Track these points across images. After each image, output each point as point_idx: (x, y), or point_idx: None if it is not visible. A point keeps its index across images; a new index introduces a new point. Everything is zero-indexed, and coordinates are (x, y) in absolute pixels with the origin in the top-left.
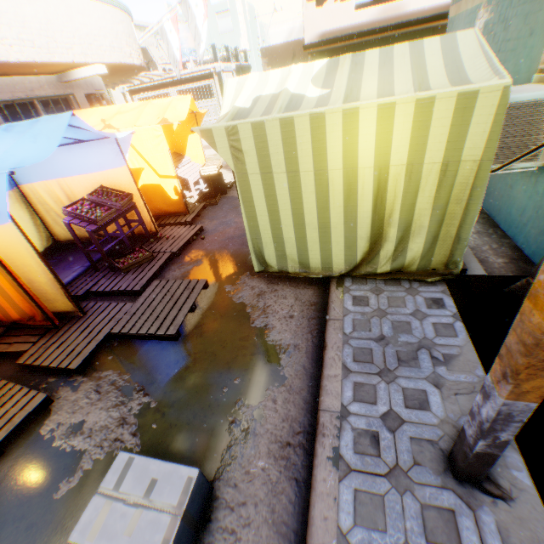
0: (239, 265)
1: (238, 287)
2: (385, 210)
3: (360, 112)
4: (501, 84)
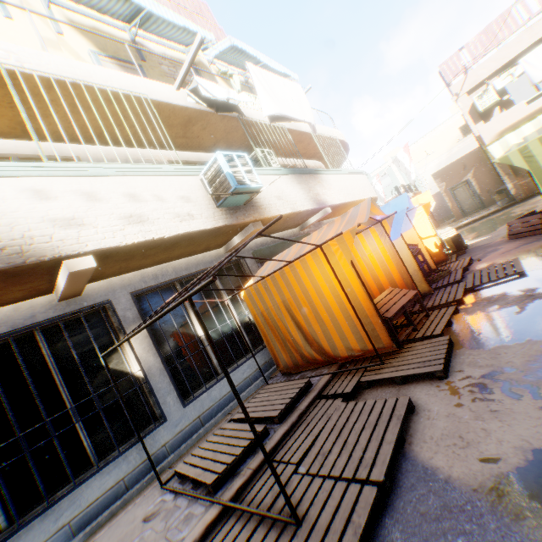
0: (536, 250)
1: None
2: None
3: None
4: None
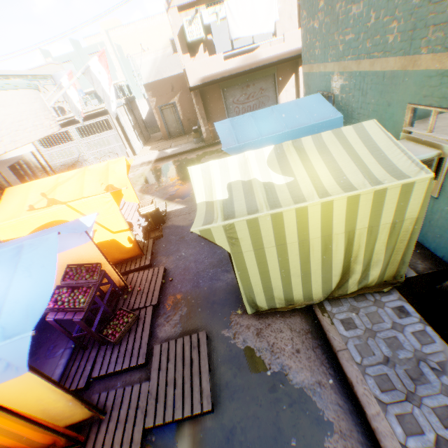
0: (221, 304)
1: (235, 330)
2: (351, 255)
3: (334, 202)
4: (428, 176)
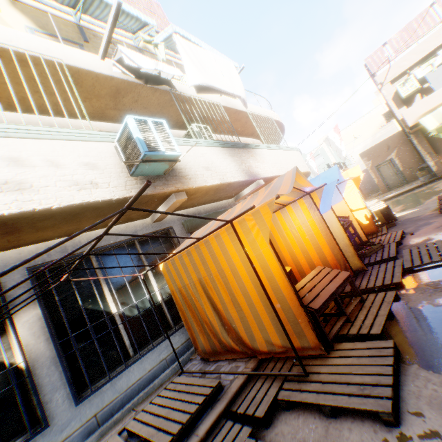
0: None
1: None
2: None
3: None
4: None
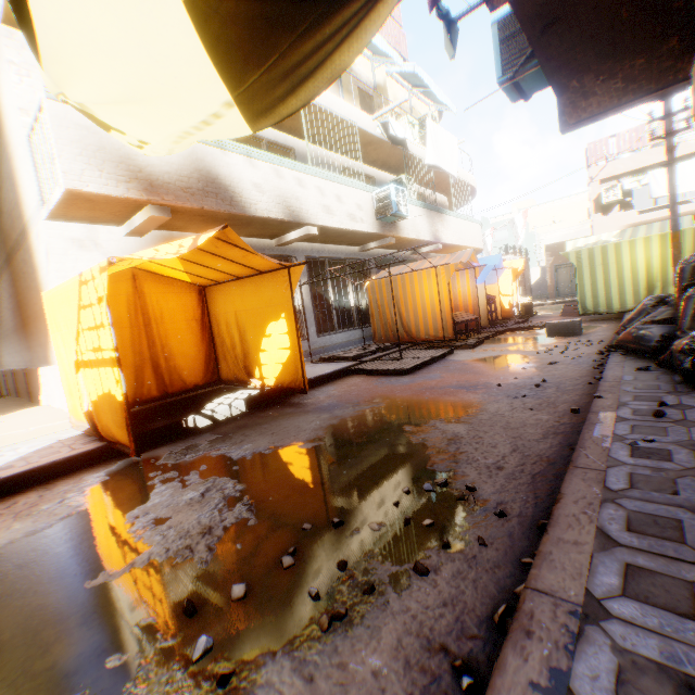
0: None
1: None
2: (651, 275)
3: (635, 240)
4: (690, 227)
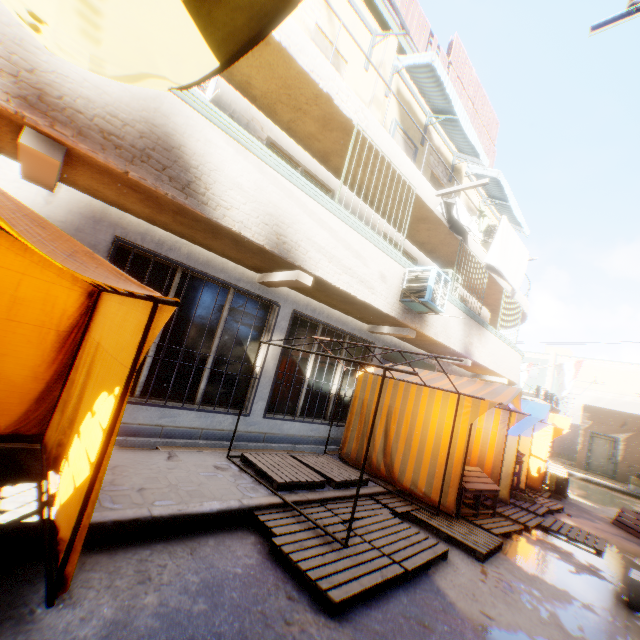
0: (628, 549)
1: (639, 561)
2: None
3: None
4: None
